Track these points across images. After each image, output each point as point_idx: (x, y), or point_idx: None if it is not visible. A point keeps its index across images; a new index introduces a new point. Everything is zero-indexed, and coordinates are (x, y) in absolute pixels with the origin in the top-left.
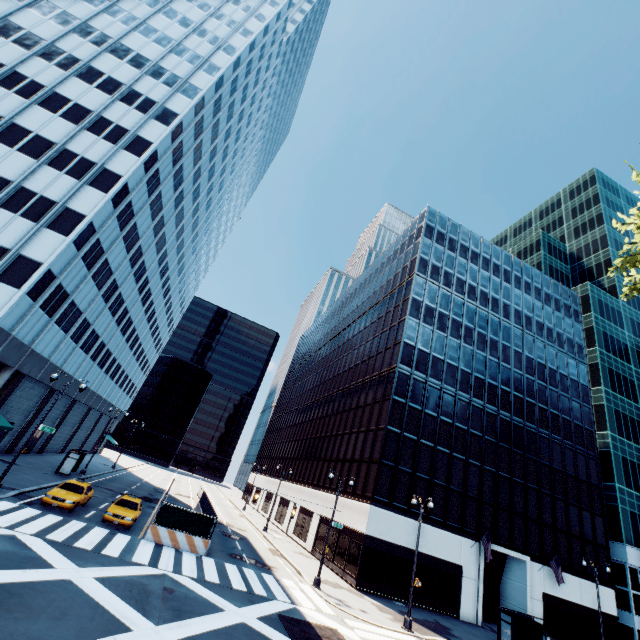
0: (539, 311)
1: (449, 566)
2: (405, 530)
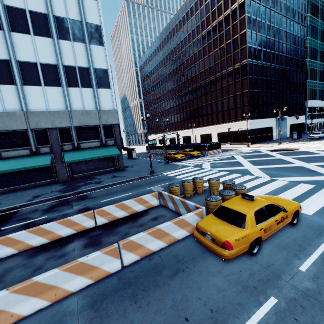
0: (292, 0)
1: (269, 128)
2: (259, 123)
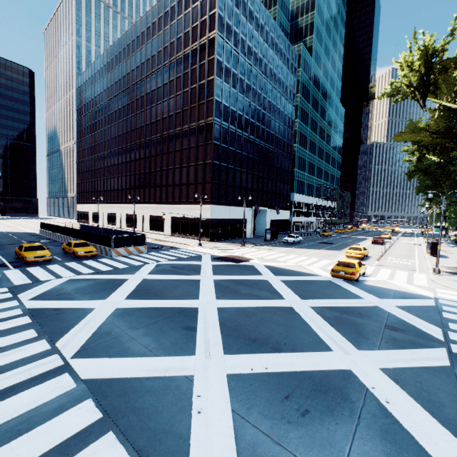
0: (280, 69)
1: (242, 221)
2: (226, 212)
